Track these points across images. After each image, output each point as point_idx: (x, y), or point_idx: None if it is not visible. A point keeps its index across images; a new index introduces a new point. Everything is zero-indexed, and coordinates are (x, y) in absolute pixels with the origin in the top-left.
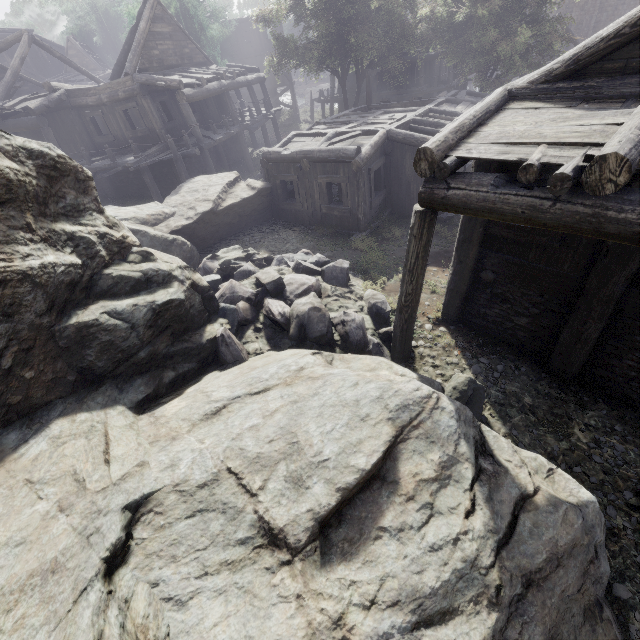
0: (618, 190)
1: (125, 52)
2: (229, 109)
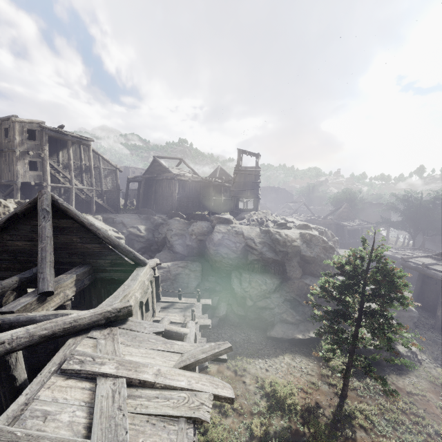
0: (425, 268)
1: (331, 213)
2: (358, 233)
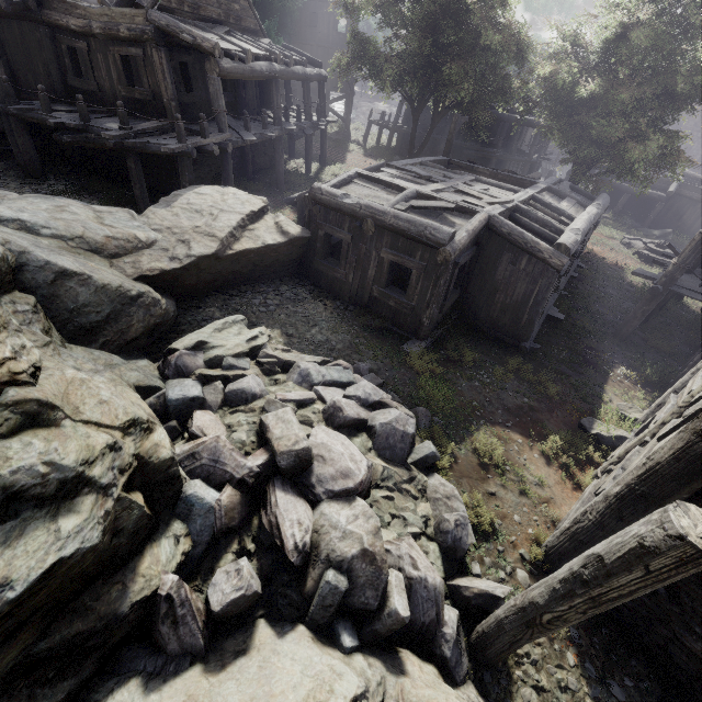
0: None
1: None
2: (273, 102)
